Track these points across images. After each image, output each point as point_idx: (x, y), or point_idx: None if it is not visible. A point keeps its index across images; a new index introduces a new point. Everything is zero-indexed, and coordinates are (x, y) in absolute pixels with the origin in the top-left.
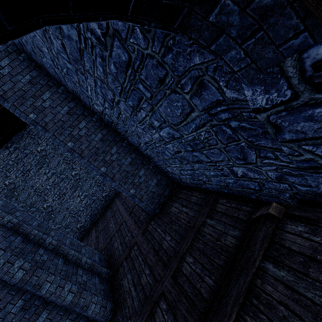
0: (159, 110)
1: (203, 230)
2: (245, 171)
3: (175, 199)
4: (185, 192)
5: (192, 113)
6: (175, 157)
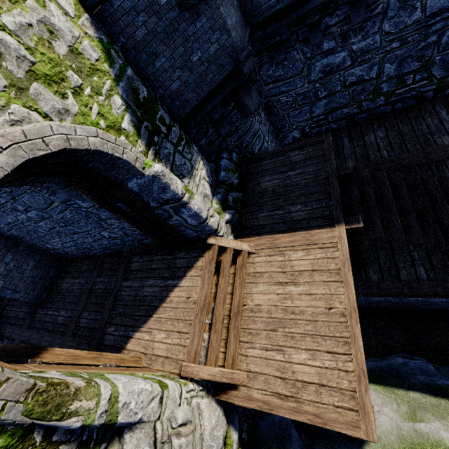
0: (22, 199)
1: (94, 288)
2: (109, 234)
3: (65, 276)
4: (76, 264)
5: (54, 203)
6: (51, 233)
